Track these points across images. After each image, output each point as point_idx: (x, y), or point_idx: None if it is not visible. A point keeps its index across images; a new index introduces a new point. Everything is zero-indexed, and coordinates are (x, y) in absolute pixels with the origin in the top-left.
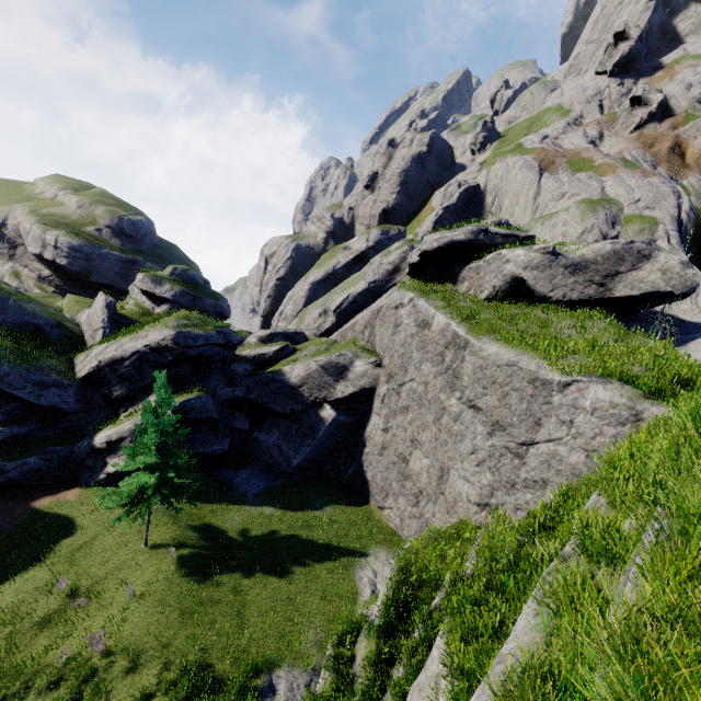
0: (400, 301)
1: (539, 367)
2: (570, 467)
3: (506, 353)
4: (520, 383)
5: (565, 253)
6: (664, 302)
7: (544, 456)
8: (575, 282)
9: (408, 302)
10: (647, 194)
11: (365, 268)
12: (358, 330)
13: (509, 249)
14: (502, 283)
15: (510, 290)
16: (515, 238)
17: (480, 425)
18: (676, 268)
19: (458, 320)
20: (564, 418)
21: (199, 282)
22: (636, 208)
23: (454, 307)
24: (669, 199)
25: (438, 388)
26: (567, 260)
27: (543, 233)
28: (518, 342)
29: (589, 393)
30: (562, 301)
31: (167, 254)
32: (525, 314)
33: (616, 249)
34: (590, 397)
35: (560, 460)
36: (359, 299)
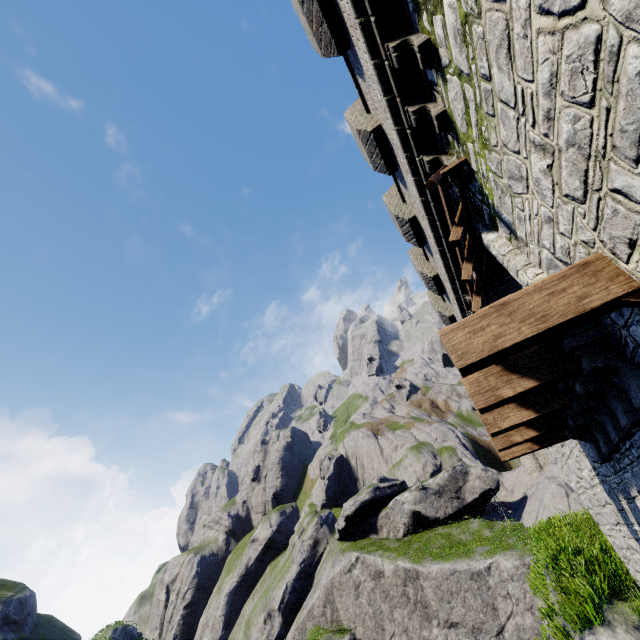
0: (350, 563)
1: (468, 564)
2: (531, 630)
3: (445, 565)
4: (467, 583)
5: (429, 486)
6: (492, 495)
7: (514, 633)
8: (444, 501)
9: (356, 561)
10: (438, 433)
11: (288, 552)
12: (318, 613)
13: (400, 494)
14: (407, 519)
15: (415, 522)
16: (396, 486)
17: (465, 639)
18: (483, 474)
19: (400, 558)
20: (504, 593)
21: (137, 636)
22: (439, 443)
23: (390, 549)
24: (450, 433)
25: (418, 627)
26: (432, 489)
27: (403, 475)
28: (446, 554)
29: (502, 567)
30: (446, 517)
31: (48, 631)
32: (434, 535)
33: (450, 474)
34: (504, 569)
35: (523, 629)
36: (297, 584)
